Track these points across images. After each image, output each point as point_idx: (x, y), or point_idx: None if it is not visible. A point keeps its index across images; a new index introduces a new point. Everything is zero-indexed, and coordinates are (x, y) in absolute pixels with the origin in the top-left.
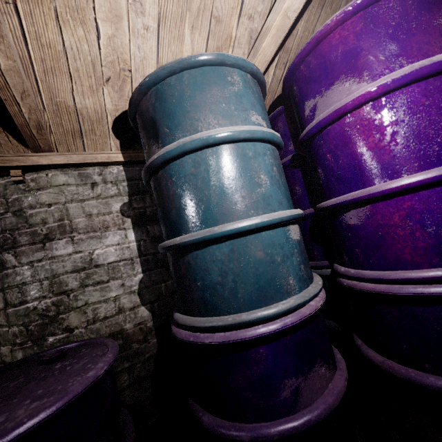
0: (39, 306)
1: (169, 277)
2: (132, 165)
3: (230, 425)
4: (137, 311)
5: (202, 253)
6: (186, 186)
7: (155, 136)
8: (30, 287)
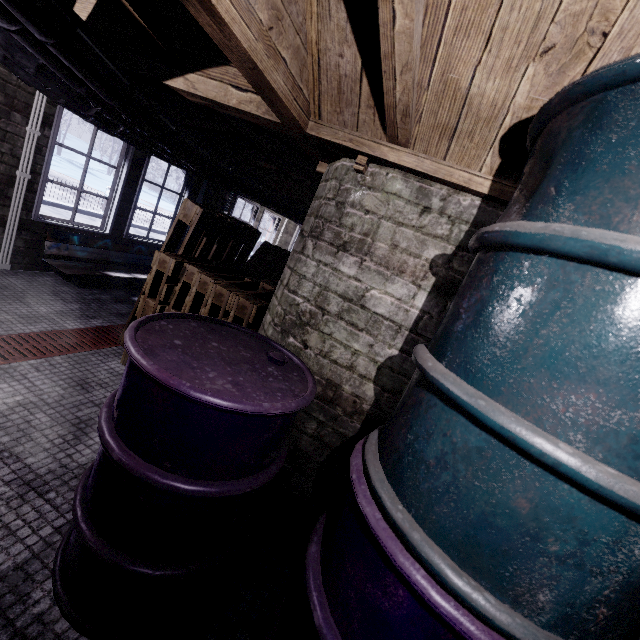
0: (301, 306)
1: None
2: (496, 204)
3: (319, 587)
4: (364, 382)
5: (442, 409)
6: (501, 303)
7: (531, 189)
8: (306, 284)
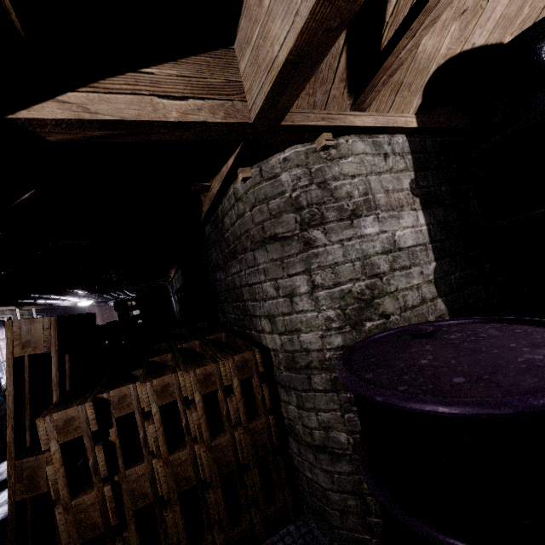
0: (354, 289)
1: (456, 269)
2: (413, 135)
3: None
4: (435, 303)
5: None
6: None
7: None
8: (343, 268)
